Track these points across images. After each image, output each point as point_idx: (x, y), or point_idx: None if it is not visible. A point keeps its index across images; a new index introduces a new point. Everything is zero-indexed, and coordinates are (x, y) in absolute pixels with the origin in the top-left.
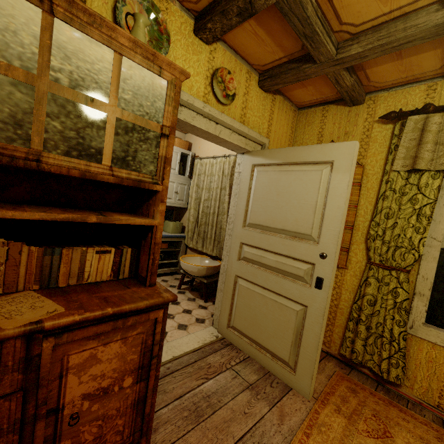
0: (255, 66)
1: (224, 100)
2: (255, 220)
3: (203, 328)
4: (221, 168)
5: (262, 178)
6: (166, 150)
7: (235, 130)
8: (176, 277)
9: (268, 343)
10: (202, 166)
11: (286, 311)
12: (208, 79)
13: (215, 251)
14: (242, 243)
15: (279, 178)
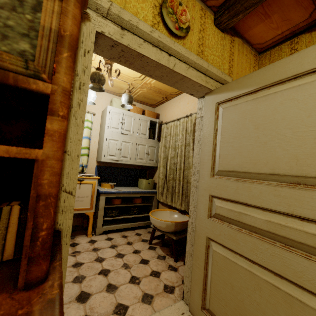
0: (209, 2)
1: (177, 32)
2: (227, 166)
3: (172, 302)
4: (184, 127)
5: (230, 114)
6: (59, 20)
7: (192, 64)
8: (149, 230)
9: None
10: (168, 130)
11: (301, 312)
12: (156, 9)
13: (183, 205)
14: (212, 196)
15: (255, 108)
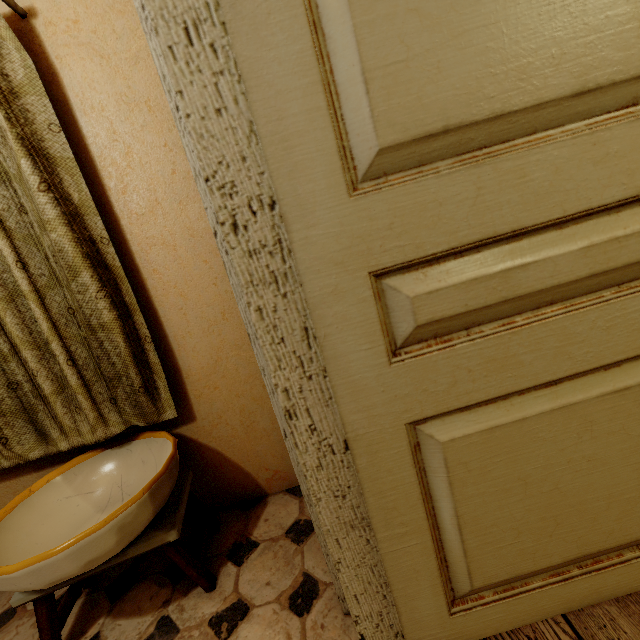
0: None
1: None
2: (417, 117)
3: None
4: None
5: None
6: None
7: None
8: None
9: (631, 525)
10: None
11: None
12: None
13: (114, 417)
14: (376, 276)
15: None
